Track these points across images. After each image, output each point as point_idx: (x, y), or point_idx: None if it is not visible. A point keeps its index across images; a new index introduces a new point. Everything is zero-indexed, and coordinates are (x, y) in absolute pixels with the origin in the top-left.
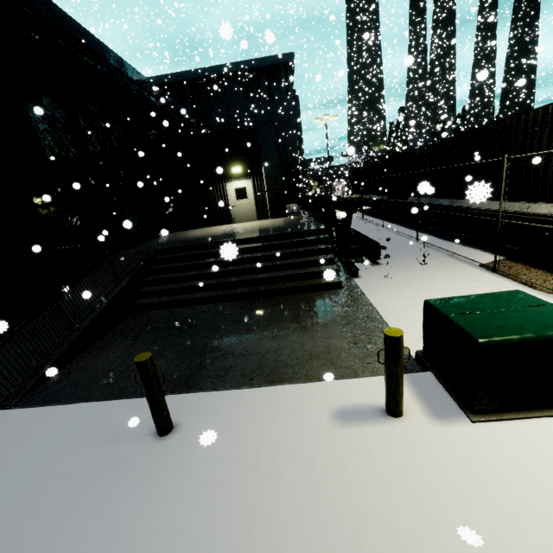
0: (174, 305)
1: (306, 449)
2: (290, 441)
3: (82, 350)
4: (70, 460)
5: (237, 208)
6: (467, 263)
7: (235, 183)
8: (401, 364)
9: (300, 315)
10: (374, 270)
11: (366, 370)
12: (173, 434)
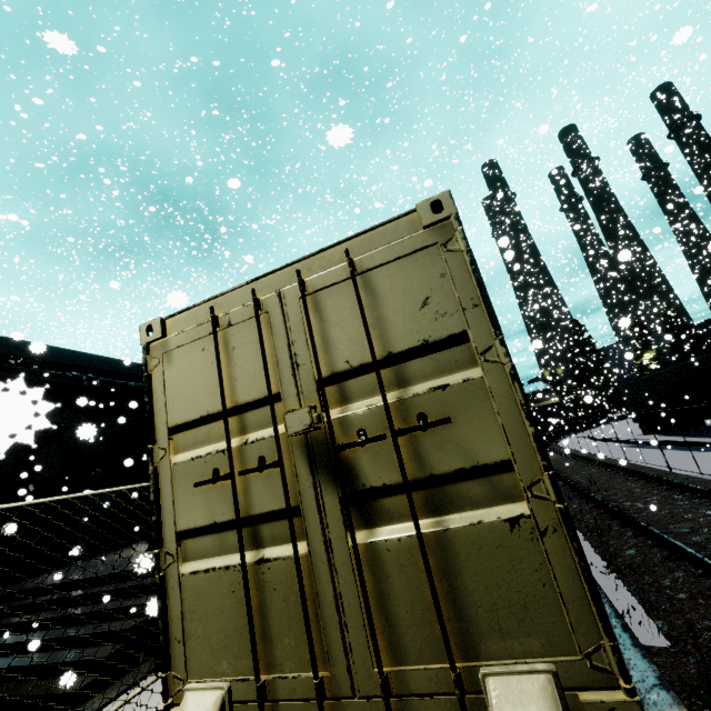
0: None
1: None
2: None
3: None
4: None
5: None
6: None
7: None
8: None
9: None
10: None
11: None
12: None
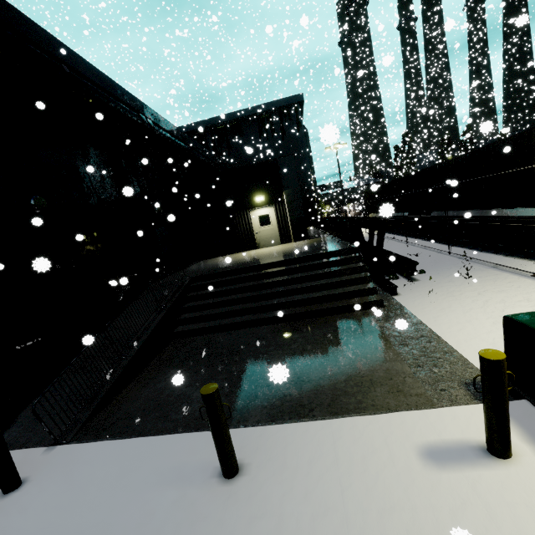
0: (213, 331)
1: (402, 499)
2: (379, 488)
3: (130, 379)
4: (134, 505)
5: (261, 234)
6: (517, 274)
7: (258, 211)
8: (506, 392)
9: (346, 337)
10: (412, 286)
11: (442, 398)
12: (240, 476)
